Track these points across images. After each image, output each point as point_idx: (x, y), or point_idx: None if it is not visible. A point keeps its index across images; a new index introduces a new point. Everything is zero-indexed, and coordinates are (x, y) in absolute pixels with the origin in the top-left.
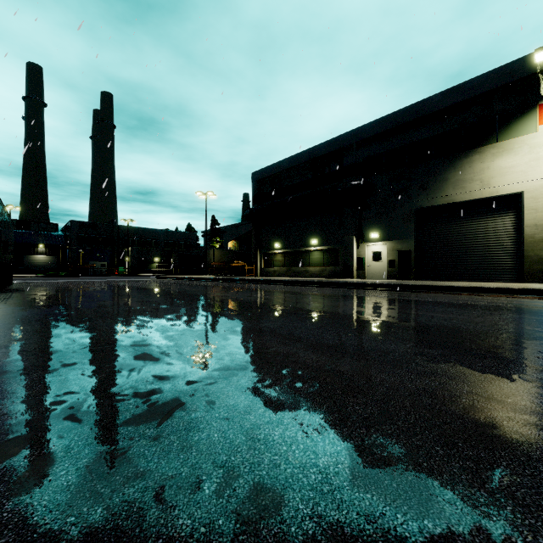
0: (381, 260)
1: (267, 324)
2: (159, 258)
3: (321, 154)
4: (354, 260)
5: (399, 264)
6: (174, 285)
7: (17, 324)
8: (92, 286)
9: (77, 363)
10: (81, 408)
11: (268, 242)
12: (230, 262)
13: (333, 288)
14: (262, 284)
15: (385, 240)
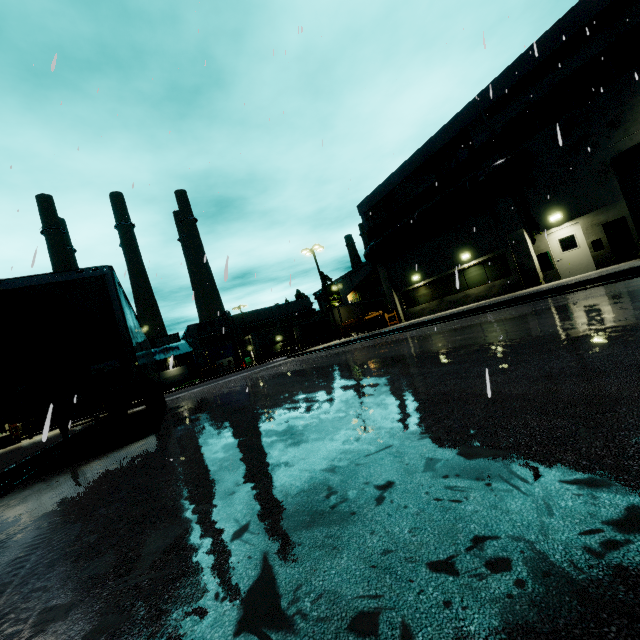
0: (577, 247)
1: (557, 364)
2: (281, 336)
3: (439, 147)
4: (533, 260)
5: (610, 242)
6: (321, 359)
7: (231, 443)
8: (239, 384)
9: (393, 481)
10: (567, 574)
11: (403, 277)
12: (363, 316)
13: (531, 302)
14: (423, 328)
15: (574, 218)
